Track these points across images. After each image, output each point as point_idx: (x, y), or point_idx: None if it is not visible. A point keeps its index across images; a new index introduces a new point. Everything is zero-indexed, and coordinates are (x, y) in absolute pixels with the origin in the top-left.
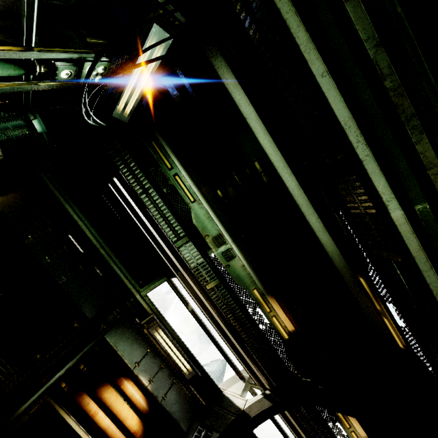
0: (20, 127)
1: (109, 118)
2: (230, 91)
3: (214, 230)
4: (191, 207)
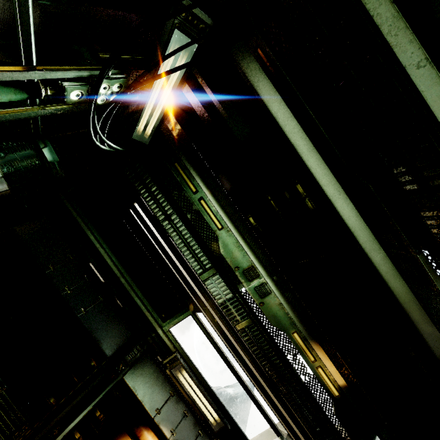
0: (29, 157)
1: (129, 141)
2: (266, 101)
3: (245, 261)
4: (218, 234)
